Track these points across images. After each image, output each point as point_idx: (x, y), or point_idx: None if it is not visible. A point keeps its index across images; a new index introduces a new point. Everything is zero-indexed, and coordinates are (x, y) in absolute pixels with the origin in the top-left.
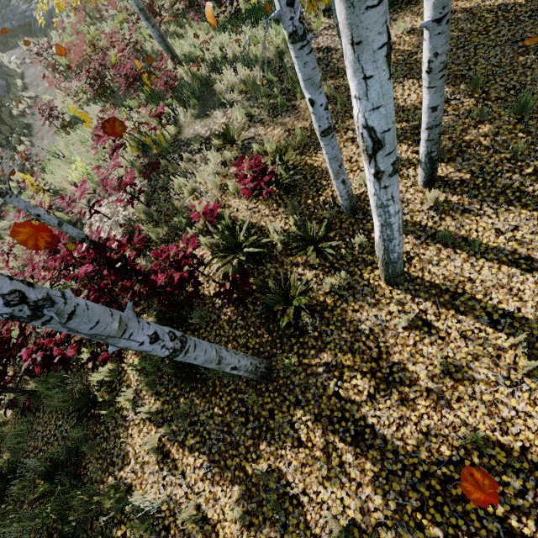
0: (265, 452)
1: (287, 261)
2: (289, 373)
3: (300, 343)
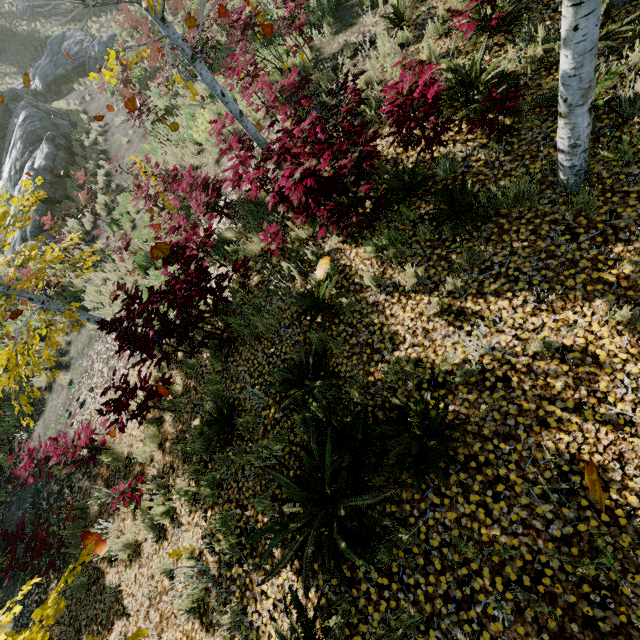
0: (626, 253)
1: (545, 81)
2: (618, 169)
3: (617, 138)
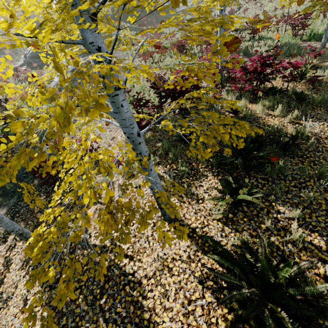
0: None
1: None
2: None
3: None
